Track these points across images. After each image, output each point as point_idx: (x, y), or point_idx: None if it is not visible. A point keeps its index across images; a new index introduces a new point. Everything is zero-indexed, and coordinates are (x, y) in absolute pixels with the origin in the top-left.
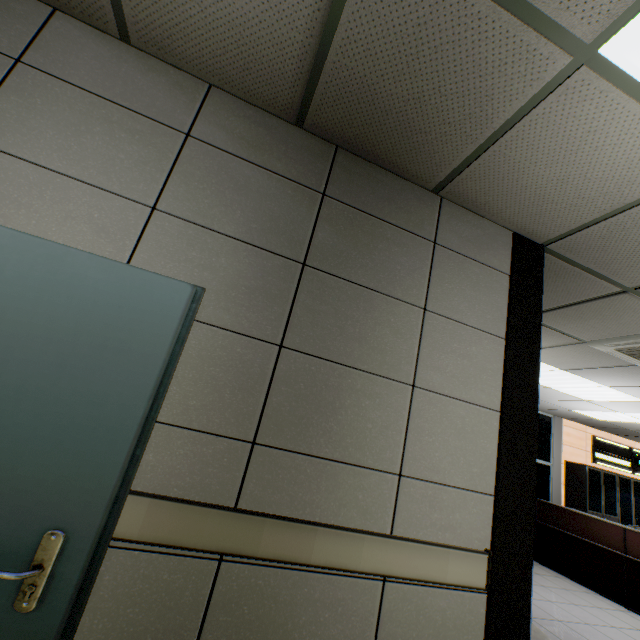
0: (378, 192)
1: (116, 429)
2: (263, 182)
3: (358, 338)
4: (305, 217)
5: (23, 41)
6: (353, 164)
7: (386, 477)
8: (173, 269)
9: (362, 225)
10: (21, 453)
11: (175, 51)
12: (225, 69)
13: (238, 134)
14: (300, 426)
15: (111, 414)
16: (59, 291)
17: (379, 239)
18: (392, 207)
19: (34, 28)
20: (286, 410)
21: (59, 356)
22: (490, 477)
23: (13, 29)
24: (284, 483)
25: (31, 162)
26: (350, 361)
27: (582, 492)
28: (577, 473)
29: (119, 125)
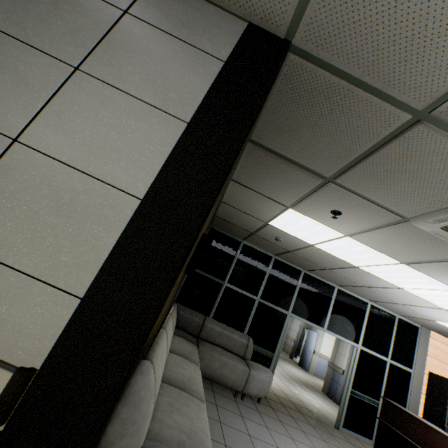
0: None
1: None
2: None
3: None
4: None
5: None
6: None
7: None
8: None
9: None
10: None
11: None
12: None
13: None
14: None
15: None
16: None
17: None
18: None
19: None
20: None
21: None
22: (88, 274)
23: None
24: None
25: None
26: None
27: (442, 406)
28: (439, 386)
29: None
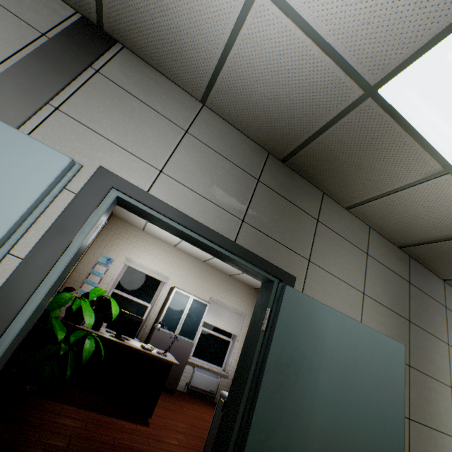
0: (424, 280)
1: (398, 419)
2: (391, 277)
3: (430, 360)
4: (405, 295)
5: (317, 210)
6: (415, 265)
7: (450, 438)
8: (373, 325)
9: (422, 298)
10: (374, 430)
11: (368, 217)
12: (386, 227)
13: (380, 252)
14: (420, 409)
15: (395, 411)
16: (368, 348)
17: (428, 305)
18: (430, 288)
19: (319, 203)
20: (415, 400)
21: (375, 381)
22: None
23: (314, 204)
24: (420, 441)
25: (328, 272)
26: (430, 373)
27: None
28: None
29: (348, 250)
